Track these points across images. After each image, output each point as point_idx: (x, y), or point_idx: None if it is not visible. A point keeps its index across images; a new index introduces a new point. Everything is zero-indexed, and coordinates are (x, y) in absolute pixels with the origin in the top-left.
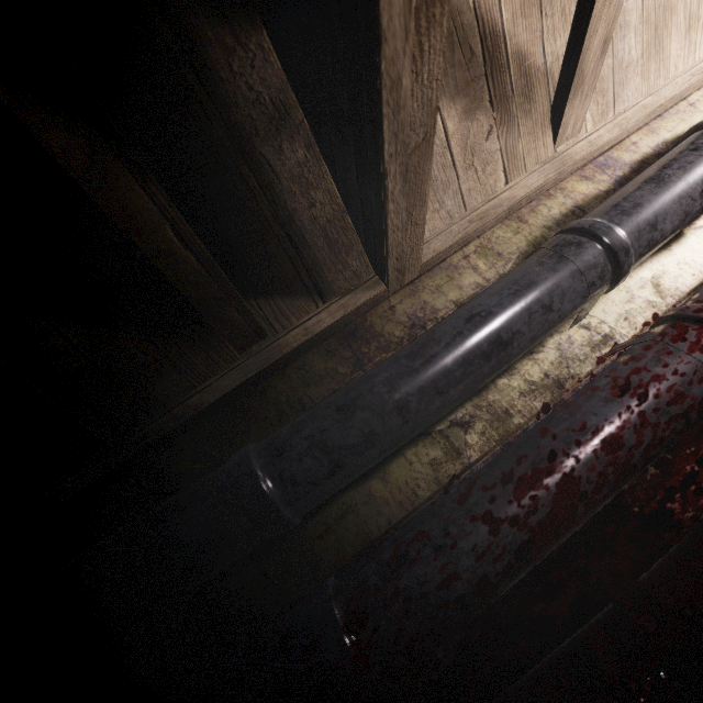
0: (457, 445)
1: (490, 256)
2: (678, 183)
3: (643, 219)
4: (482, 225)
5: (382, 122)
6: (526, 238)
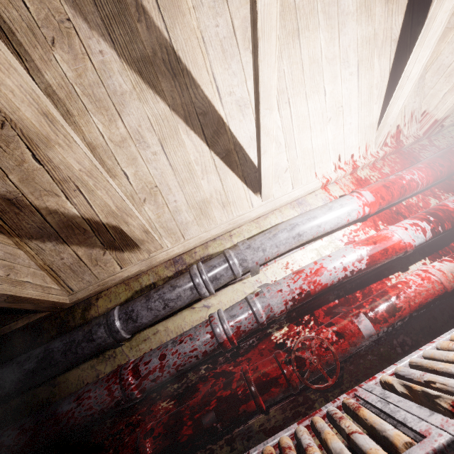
0: (47, 395)
1: (106, 301)
2: (153, 303)
3: (131, 318)
4: (106, 287)
5: None
6: (125, 295)
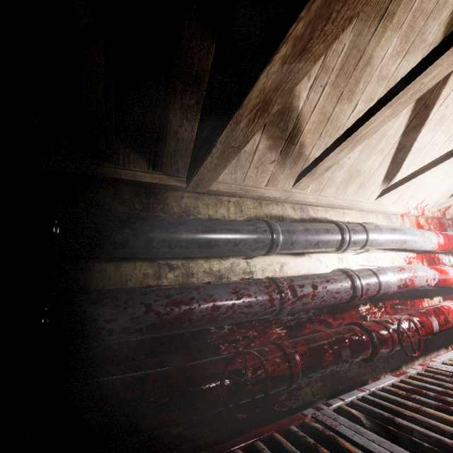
0: (162, 274)
1: (238, 209)
2: (311, 235)
3: (291, 238)
4: (244, 194)
5: (225, 129)
6: (256, 213)
